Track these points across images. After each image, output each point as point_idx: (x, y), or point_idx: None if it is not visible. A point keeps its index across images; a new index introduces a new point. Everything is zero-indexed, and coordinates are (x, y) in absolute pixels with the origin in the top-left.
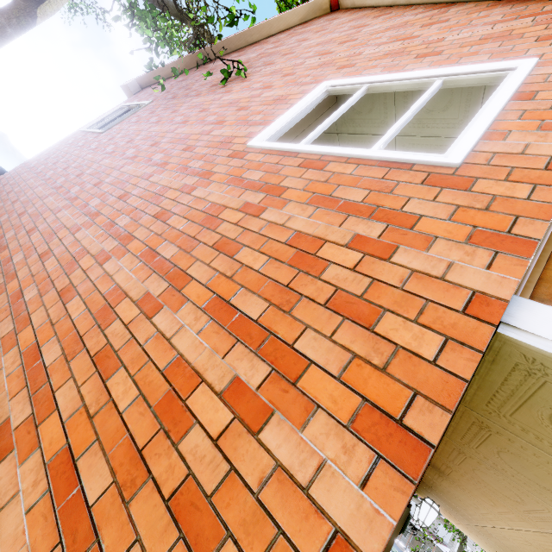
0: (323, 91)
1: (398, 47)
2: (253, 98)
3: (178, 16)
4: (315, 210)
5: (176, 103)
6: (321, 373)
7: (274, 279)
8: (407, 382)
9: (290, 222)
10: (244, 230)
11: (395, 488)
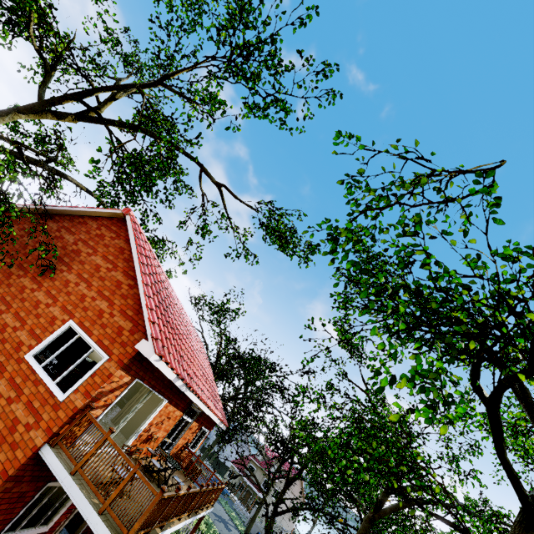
0: (68, 327)
1: (105, 308)
2: (46, 308)
3: (35, 165)
4: (25, 408)
5: (13, 273)
6: (0, 462)
7: (3, 434)
8: (13, 464)
9: (17, 411)
10: (4, 411)
11: (1, 482)
